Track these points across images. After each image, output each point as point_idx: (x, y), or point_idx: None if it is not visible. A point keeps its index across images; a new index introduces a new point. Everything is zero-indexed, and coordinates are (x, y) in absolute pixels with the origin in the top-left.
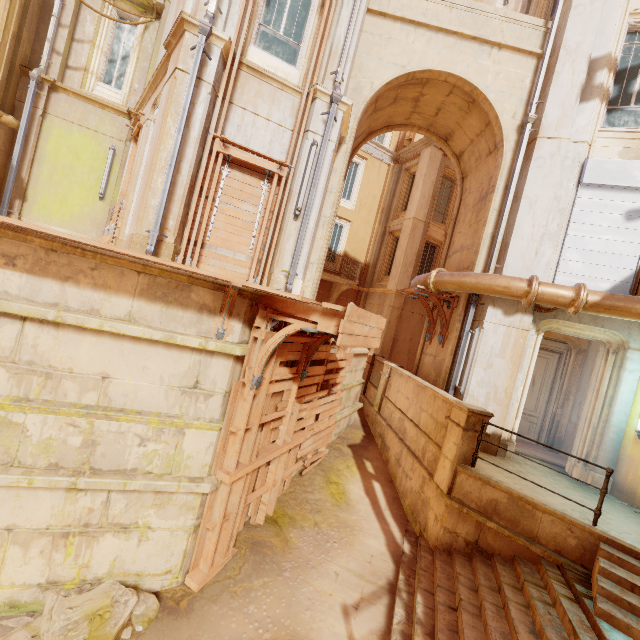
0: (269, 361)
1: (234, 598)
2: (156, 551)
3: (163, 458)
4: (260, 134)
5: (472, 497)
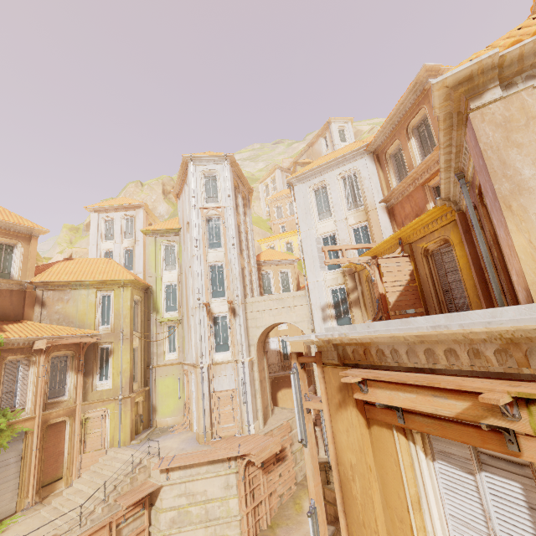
0: (246, 468)
1: None
2: None
3: (225, 511)
4: (225, 381)
5: (330, 497)
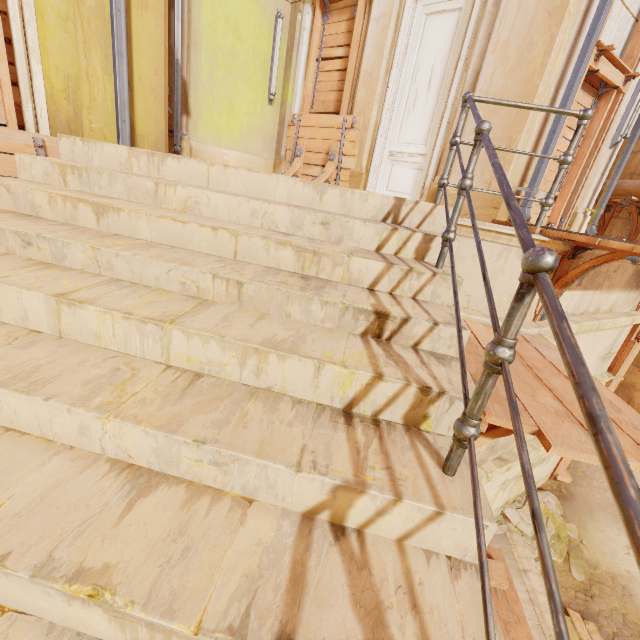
0: None
1: (584, 480)
2: (548, 467)
3: None
4: (610, 28)
5: None
